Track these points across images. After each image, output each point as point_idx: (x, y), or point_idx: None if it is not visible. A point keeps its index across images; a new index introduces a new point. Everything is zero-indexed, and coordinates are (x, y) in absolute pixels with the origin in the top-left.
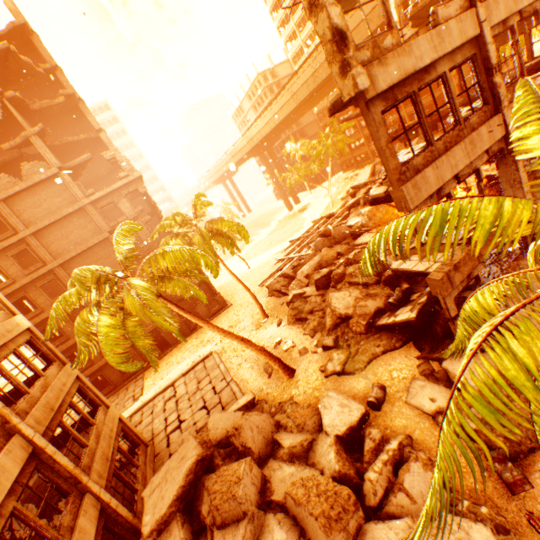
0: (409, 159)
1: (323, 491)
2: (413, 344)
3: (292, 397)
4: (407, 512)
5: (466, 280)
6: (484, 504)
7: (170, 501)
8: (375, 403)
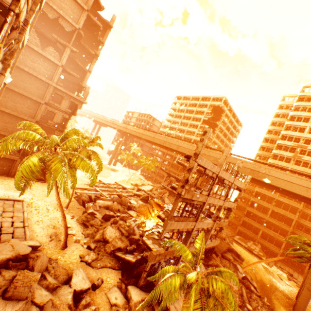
0: (175, 216)
1: (65, 307)
2: (121, 272)
3: (57, 259)
4: None
5: (158, 261)
6: None
7: None
8: (96, 286)
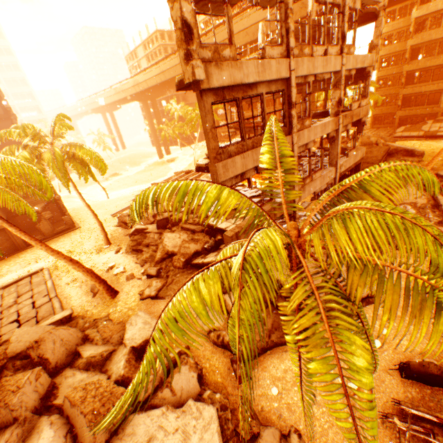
0: (227, 146)
1: (101, 392)
2: None
3: (109, 315)
4: (167, 402)
5: None
6: (221, 392)
7: None
8: None
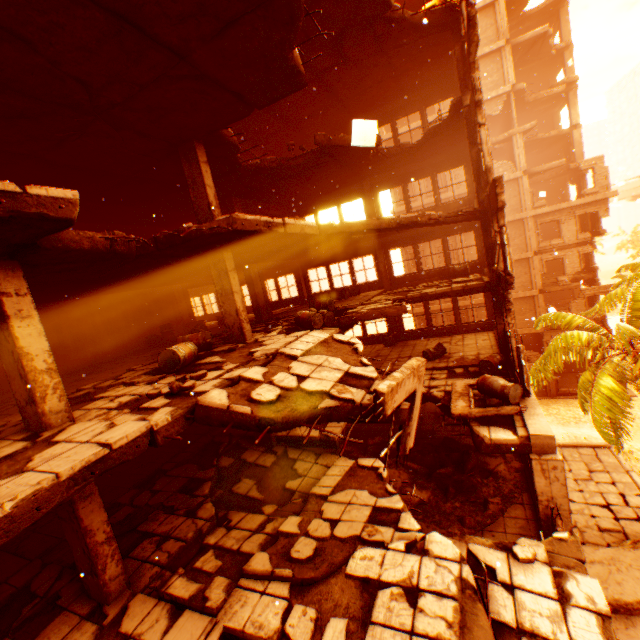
0: None
1: None
2: None
3: None
4: None
5: None
6: None
7: (639, 598)
8: None
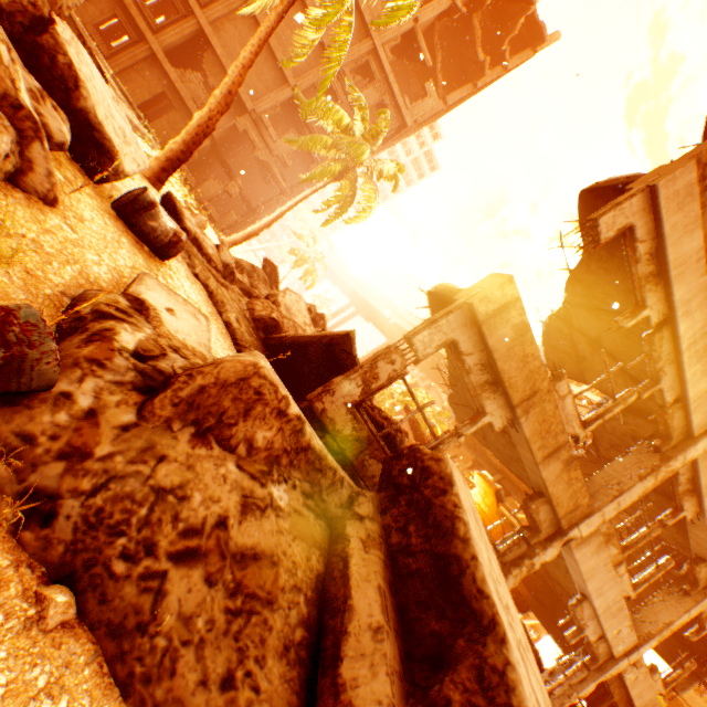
0: None
1: None
2: None
3: None
4: None
5: (479, 382)
6: None
7: None
8: (141, 196)
